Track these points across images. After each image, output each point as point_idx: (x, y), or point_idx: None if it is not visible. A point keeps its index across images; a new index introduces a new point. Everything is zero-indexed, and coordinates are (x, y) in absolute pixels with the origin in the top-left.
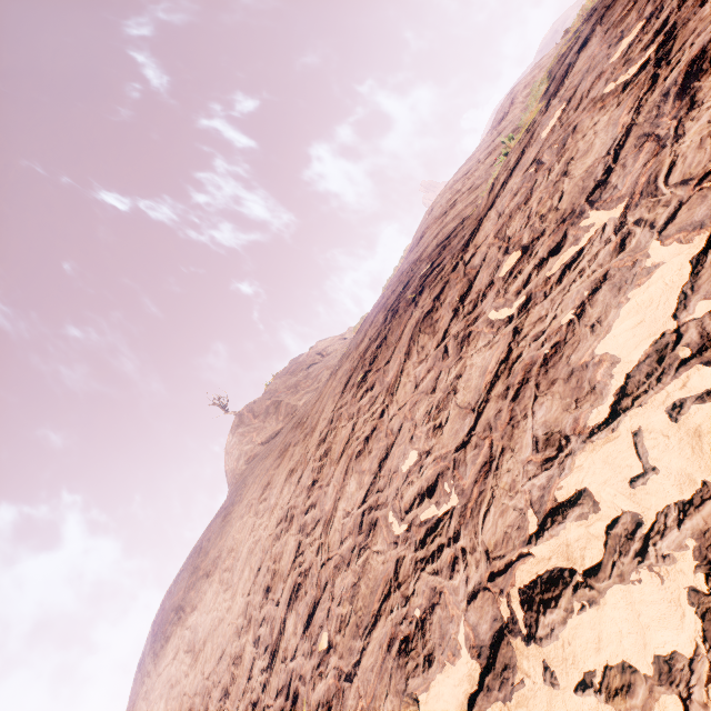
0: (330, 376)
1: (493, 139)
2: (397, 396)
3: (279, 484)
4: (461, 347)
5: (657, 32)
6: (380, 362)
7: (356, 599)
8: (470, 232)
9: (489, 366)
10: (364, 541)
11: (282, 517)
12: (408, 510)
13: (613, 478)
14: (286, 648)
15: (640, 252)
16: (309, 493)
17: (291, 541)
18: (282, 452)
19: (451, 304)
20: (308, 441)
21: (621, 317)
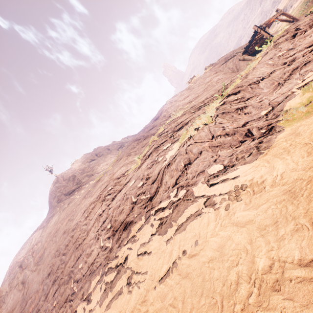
0: (85, 196)
1: (151, 128)
2: (87, 237)
3: (60, 234)
4: (97, 241)
5: (138, 195)
6: (90, 216)
7: (62, 297)
8: (115, 194)
9: (94, 257)
10: (68, 281)
11: (58, 249)
12: (74, 281)
13: (79, 312)
14: (49, 298)
15: (102, 266)
16: (65, 248)
17: (58, 262)
18: (65, 218)
19: (102, 220)
20: (71, 224)
21: (95, 278)
